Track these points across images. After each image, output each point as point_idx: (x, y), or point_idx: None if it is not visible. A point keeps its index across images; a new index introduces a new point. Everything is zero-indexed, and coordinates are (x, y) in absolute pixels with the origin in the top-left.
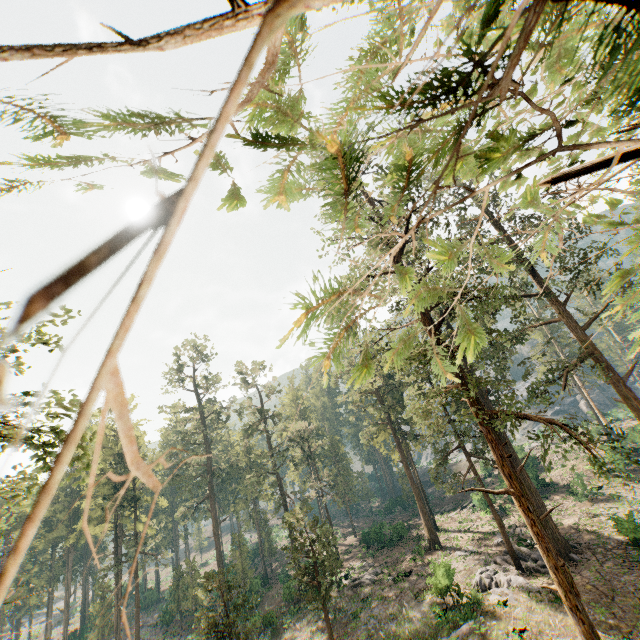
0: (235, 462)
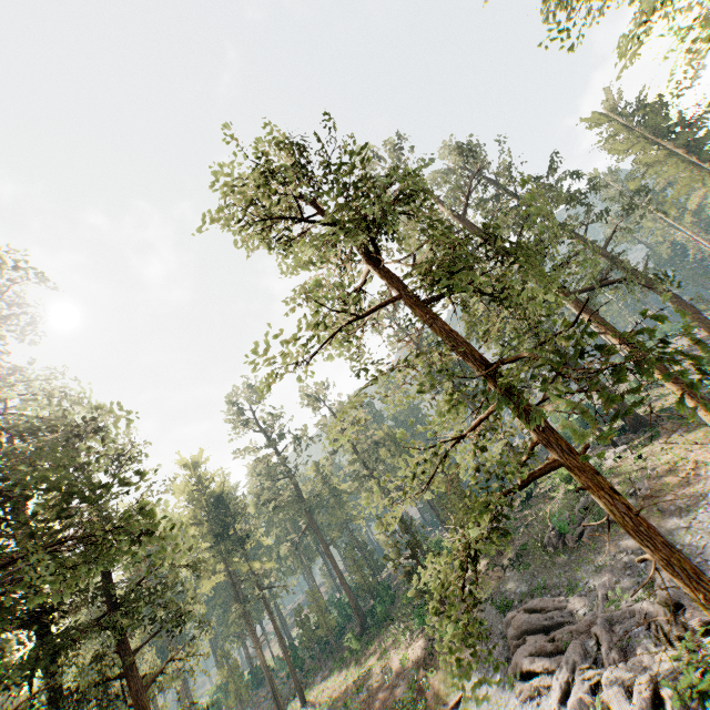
0: (319, 492)
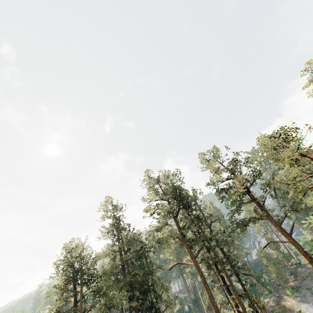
0: None
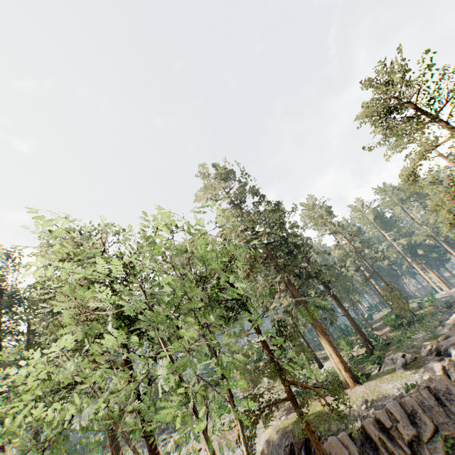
0: None
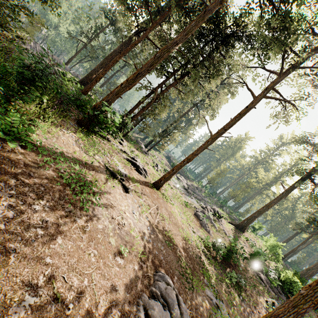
0: None
